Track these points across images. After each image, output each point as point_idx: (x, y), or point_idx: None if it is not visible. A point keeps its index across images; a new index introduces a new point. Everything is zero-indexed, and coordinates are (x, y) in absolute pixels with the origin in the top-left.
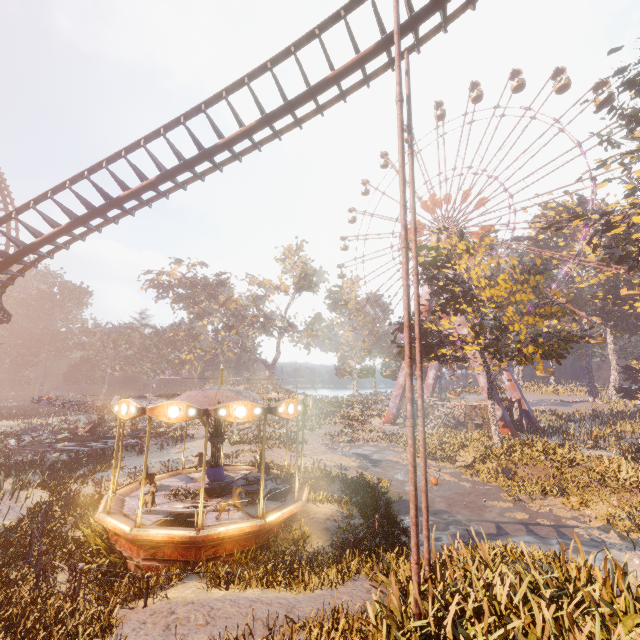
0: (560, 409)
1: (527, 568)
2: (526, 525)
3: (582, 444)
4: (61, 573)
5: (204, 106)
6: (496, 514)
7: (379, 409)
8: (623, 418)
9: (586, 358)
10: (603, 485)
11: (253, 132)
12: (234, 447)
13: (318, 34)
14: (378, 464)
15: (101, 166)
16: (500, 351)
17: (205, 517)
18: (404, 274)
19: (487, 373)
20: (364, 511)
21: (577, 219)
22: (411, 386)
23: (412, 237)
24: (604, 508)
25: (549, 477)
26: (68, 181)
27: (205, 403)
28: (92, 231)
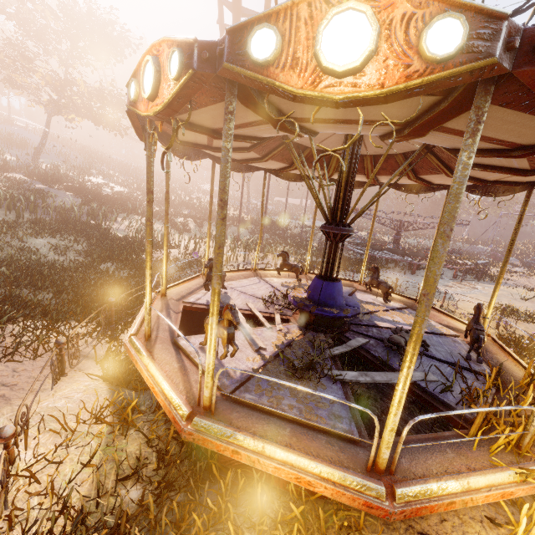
0: None
1: None
2: None
3: None
4: None
5: None
6: None
7: None
8: None
9: None
10: None
11: None
12: None
13: None
14: None
15: None
16: None
17: None
18: None
19: None
20: None
21: None
22: None
23: None
24: None
25: None
26: None
27: None
28: None
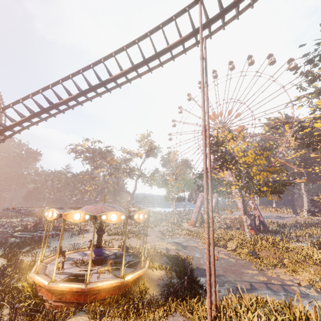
0: (279, 220)
1: (270, 310)
2: (266, 284)
3: (291, 239)
4: (6, 308)
5: (103, 59)
6: (249, 277)
7: (186, 218)
8: (311, 226)
9: (291, 194)
10: (305, 262)
11: (127, 73)
12: (110, 237)
13: (161, 27)
14: (186, 248)
15: (49, 87)
16: (249, 189)
17: (91, 276)
18: (204, 144)
19: (243, 200)
20: (179, 274)
21: (287, 124)
22: (207, 205)
23: (207, 127)
24: (306, 275)
25: (276, 257)
26: (31, 94)
27: (95, 212)
28: (42, 120)
